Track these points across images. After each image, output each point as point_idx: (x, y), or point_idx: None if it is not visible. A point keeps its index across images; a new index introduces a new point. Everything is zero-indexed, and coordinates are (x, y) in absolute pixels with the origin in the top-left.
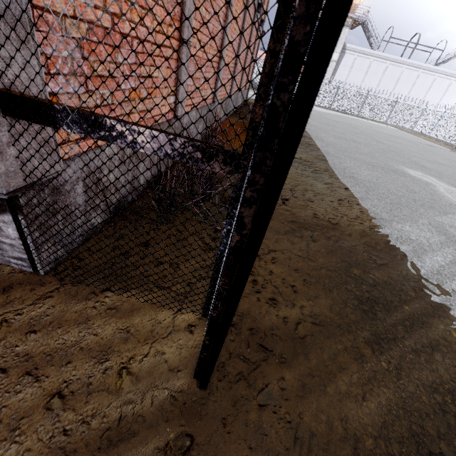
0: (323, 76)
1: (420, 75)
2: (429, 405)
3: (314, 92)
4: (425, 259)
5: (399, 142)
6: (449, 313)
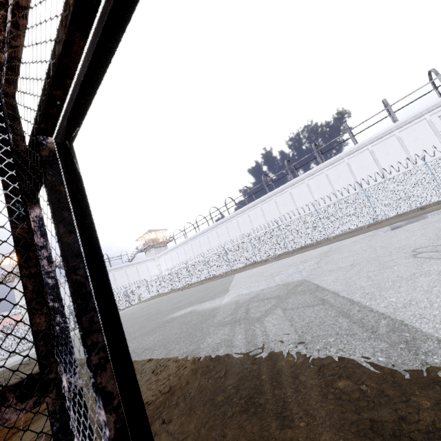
0: (101, 249)
1: (127, 270)
2: (336, 406)
3: (101, 258)
4: (236, 344)
5: (152, 307)
6: (276, 353)
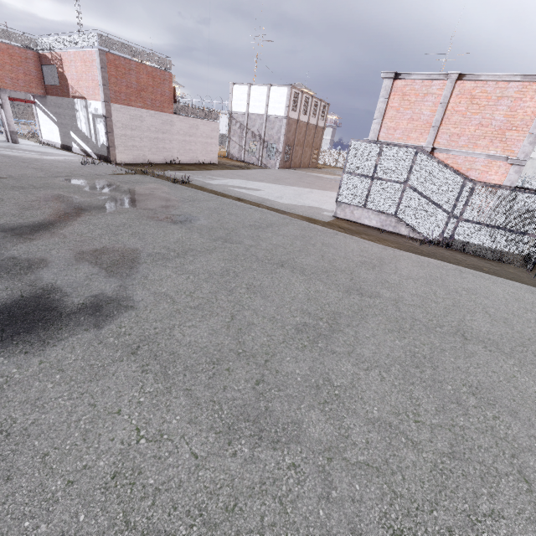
0: None
1: None
2: None
3: None
4: None
5: None
6: None
